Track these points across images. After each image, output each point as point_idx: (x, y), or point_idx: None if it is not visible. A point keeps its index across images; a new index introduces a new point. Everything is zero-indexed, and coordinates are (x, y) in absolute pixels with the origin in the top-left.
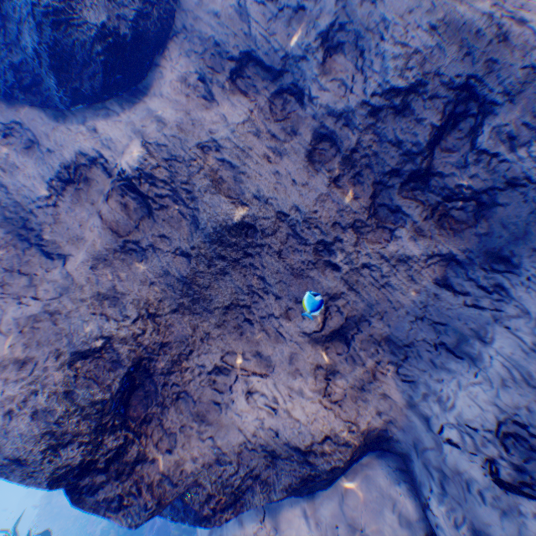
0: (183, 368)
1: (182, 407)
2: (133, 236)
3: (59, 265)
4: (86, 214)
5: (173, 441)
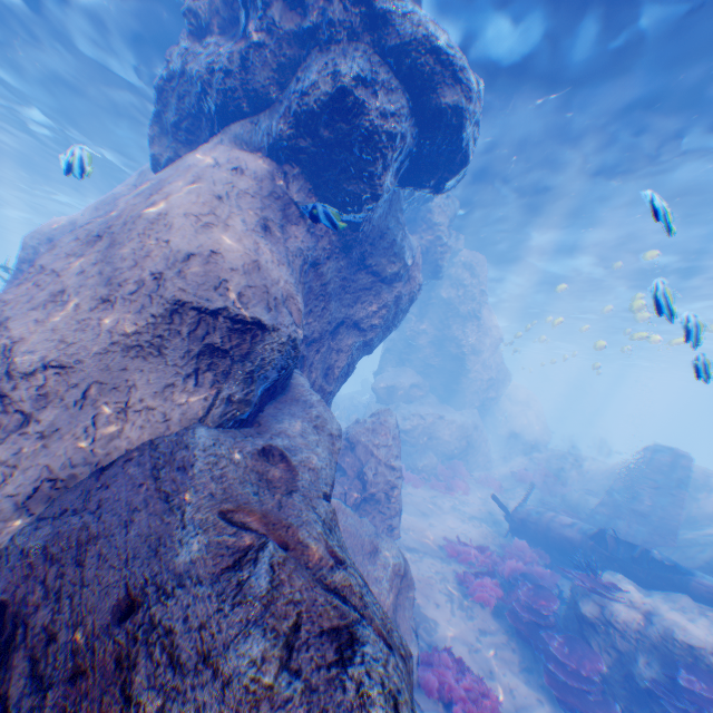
0: None
1: None
2: None
3: None
4: None
5: None
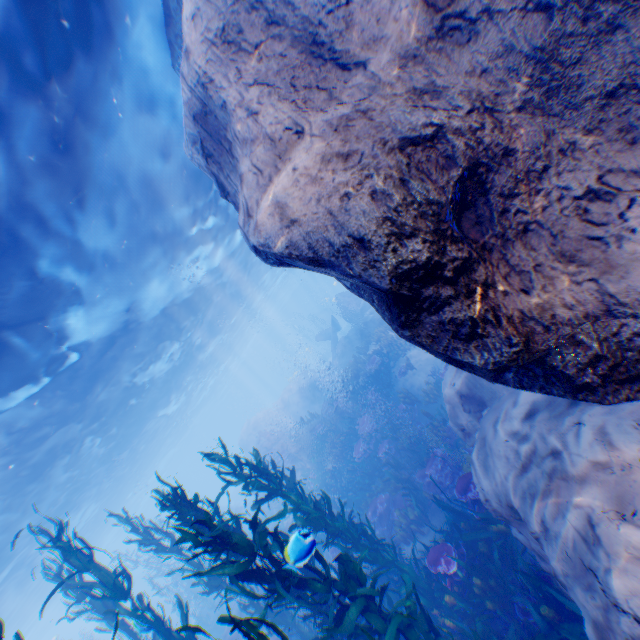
0: (532, 192)
1: (531, 245)
2: (455, 7)
3: (357, 75)
4: (385, 3)
5: (526, 283)
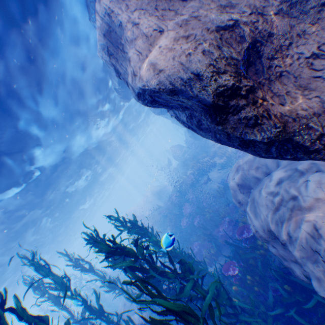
0: (283, 56)
1: (283, 83)
2: None
3: (190, 3)
4: None
5: (282, 101)
